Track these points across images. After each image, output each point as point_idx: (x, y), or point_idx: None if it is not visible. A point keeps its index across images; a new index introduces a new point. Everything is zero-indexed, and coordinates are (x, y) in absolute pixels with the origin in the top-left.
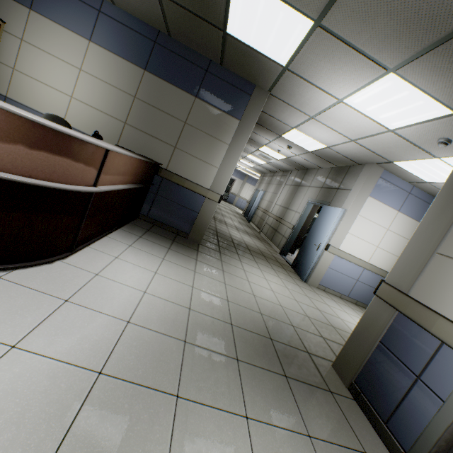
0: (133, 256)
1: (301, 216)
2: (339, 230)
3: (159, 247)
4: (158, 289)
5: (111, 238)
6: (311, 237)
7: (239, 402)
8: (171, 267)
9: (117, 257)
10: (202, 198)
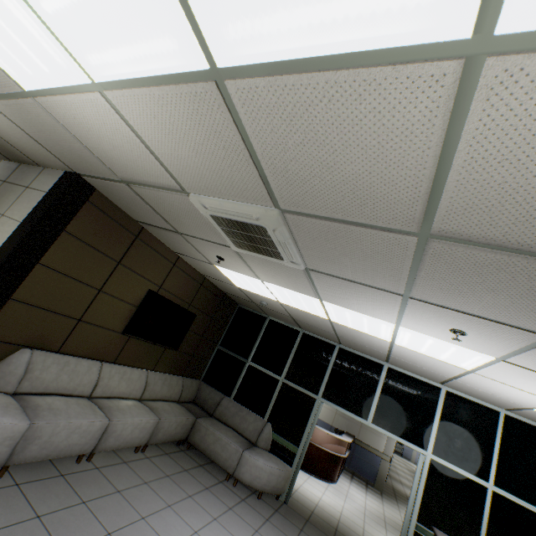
0: (354, 488)
1: None
2: None
3: (361, 487)
4: (369, 503)
5: (341, 478)
6: None
7: None
8: (371, 498)
9: (349, 487)
10: (379, 458)
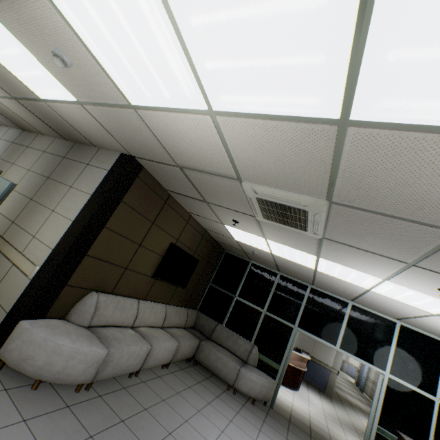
0: (311, 394)
1: None
2: None
3: (316, 393)
4: (325, 407)
5: (301, 386)
6: None
7: (358, 436)
8: (325, 402)
9: (308, 393)
10: (328, 371)
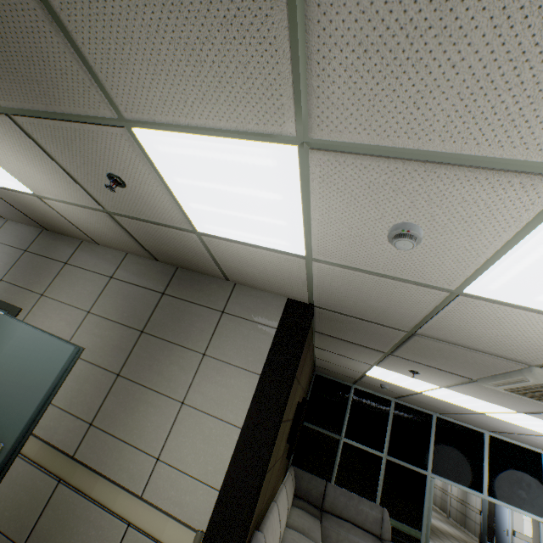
0: None
1: (482, 500)
2: (515, 516)
3: None
4: None
5: None
6: (498, 523)
7: None
8: None
9: None
10: None
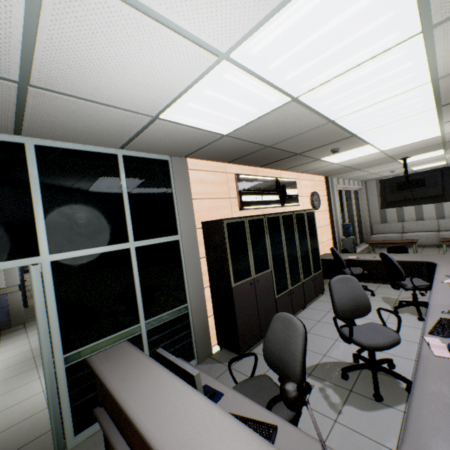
0: None
1: None
2: None
3: None
4: (6, 356)
5: None
6: None
7: None
8: (9, 345)
9: None
10: (4, 296)
